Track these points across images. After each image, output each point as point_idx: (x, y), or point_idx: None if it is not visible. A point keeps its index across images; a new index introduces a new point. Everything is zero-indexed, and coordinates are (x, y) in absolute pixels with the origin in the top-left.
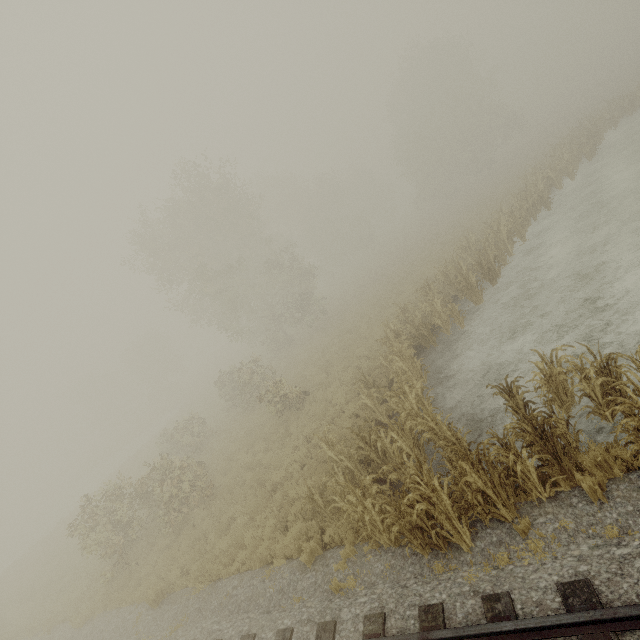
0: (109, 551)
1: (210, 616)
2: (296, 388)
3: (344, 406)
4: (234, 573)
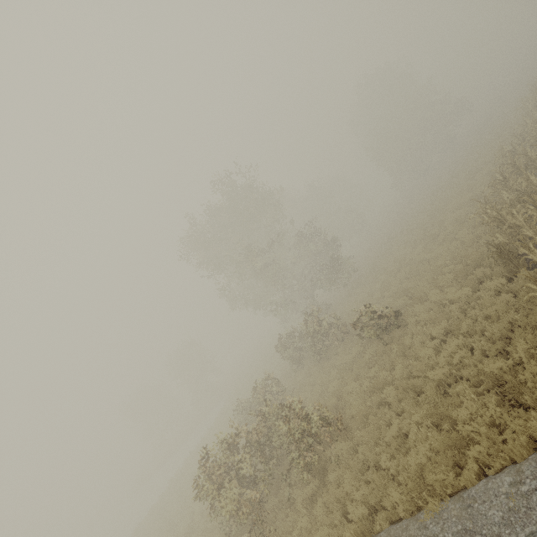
0: (245, 510)
1: (507, 531)
2: (387, 309)
3: (470, 297)
4: (477, 479)
